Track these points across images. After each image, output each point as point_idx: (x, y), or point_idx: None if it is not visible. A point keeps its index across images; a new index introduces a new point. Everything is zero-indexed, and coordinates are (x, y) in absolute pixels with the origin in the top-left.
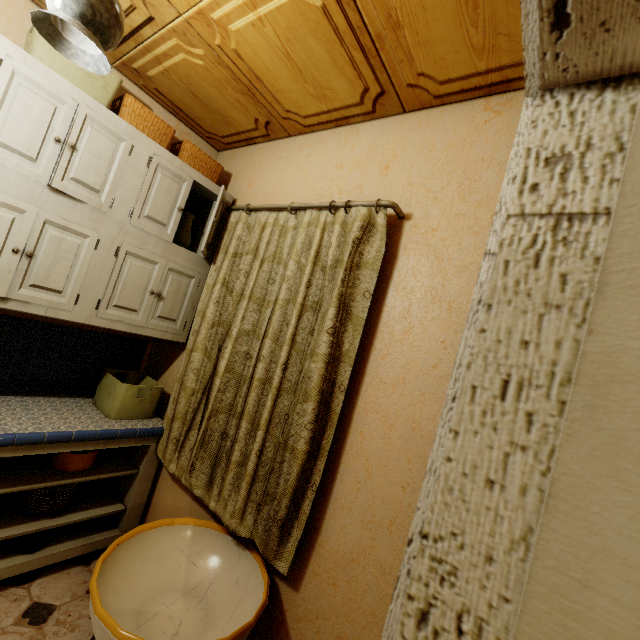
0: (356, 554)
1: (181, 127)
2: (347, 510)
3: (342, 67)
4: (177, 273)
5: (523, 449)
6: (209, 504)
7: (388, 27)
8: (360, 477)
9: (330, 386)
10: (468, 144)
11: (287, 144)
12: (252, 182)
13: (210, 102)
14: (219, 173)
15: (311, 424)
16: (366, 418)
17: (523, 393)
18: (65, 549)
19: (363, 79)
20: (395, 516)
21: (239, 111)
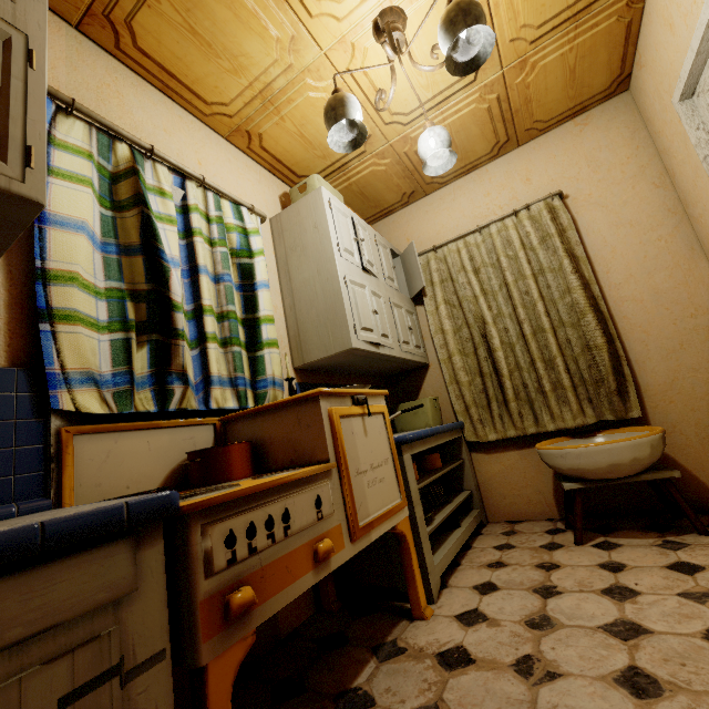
0: (672, 376)
1: None
2: (648, 361)
3: (486, 135)
4: (407, 313)
5: None
6: (548, 429)
7: (523, 104)
8: (642, 339)
9: (593, 300)
10: (578, 146)
11: (426, 201)
12: (409, 237)
13: (372, 195)
14: None
15: (598, 326)
16: (621, 308)
17: None
18: (471, 521)
19: (497, 137)
20: (680, 340)
21: (393, 192)
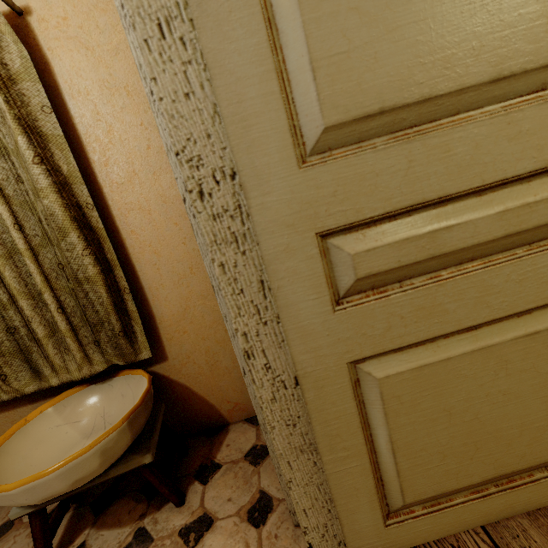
0: (185, 305)
1: None
2: (161, 287)
3: None
4: None
5: (190, 63)
6: (51, 384)
7: None
8: (154, 261)
9: (78, 210)
10: None
11: None
12: None
13: None
14: None
15: (87, 250)
16: (128, 219)
17: (172, 27)
18: None
19: None
20: (191, 263)
21: None
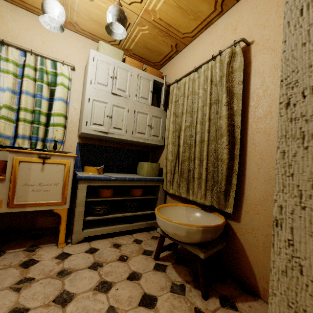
0: (265, 196)
1: (143, 65)
2: (255, 179)
3: None
4: (155, 117)
5: None
6: (189, 198)
7: None
8: (258, 163)
9: (232, 127)
10: None
11: (186, 50)
12: (175, 73)
13: (152, 48)
14: (161, 75)
15: (227, 146)
16: (254, 137)
17: (310, 6)
18: (140, 224)
19: None
20: None
21: (164, 45)
